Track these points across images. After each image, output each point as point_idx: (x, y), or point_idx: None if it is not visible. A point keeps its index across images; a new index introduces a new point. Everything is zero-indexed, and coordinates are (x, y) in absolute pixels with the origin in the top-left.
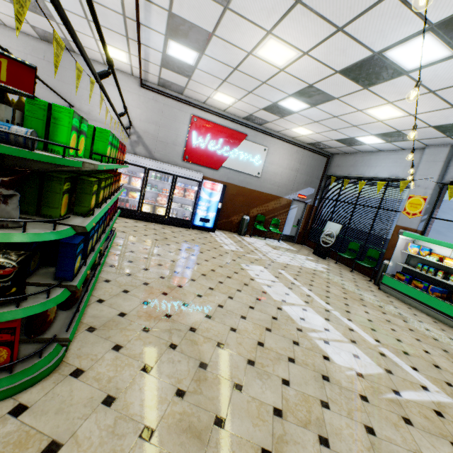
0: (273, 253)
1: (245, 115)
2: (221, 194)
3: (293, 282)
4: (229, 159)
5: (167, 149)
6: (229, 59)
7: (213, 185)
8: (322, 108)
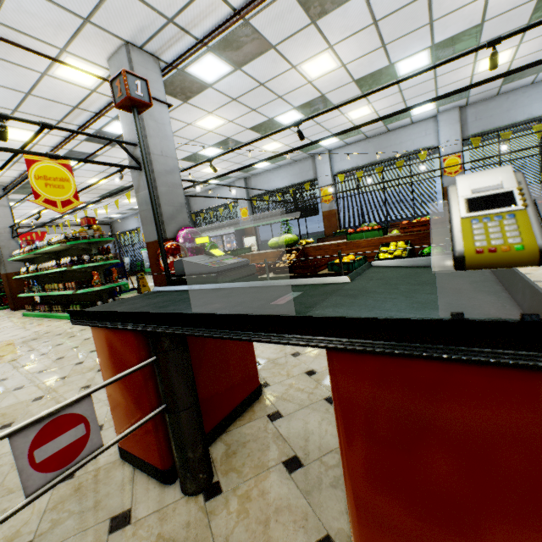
0: None
1: (39, 223)
2: None
3: None
4: None
5: None
6: (19, 214)
7: None
8: (78, 215)
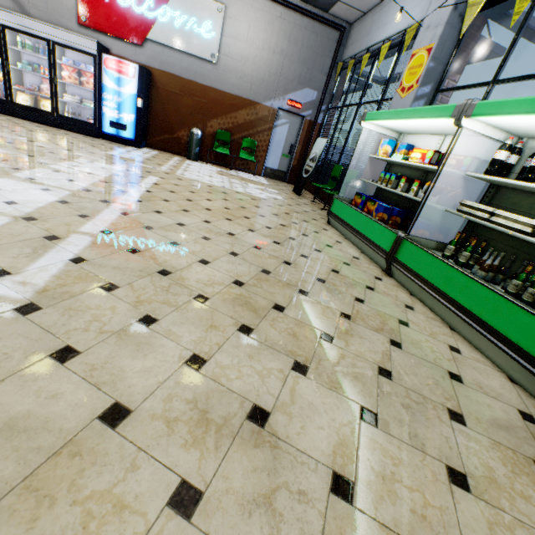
0: (200, 174)
1: None
2: (139, 83)
3: (139, 183)
4: (158, 26)
5: (49, 2)
6: None
7: (120, 65)
8: None
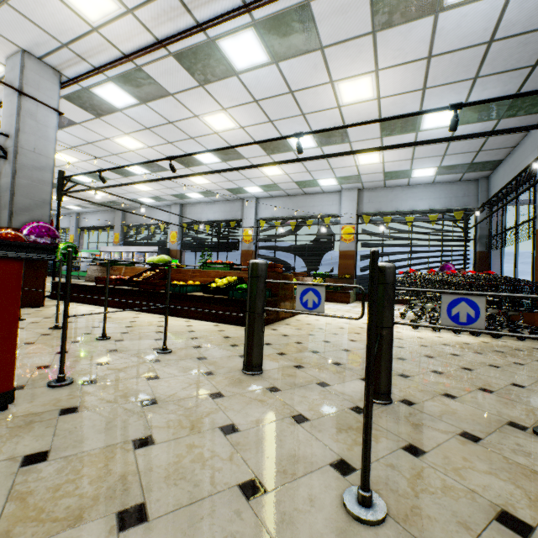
0: None
1: None
2: None
3: None
4: None
5: None
6: None
7: None
8: None
